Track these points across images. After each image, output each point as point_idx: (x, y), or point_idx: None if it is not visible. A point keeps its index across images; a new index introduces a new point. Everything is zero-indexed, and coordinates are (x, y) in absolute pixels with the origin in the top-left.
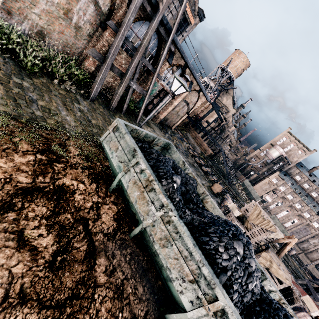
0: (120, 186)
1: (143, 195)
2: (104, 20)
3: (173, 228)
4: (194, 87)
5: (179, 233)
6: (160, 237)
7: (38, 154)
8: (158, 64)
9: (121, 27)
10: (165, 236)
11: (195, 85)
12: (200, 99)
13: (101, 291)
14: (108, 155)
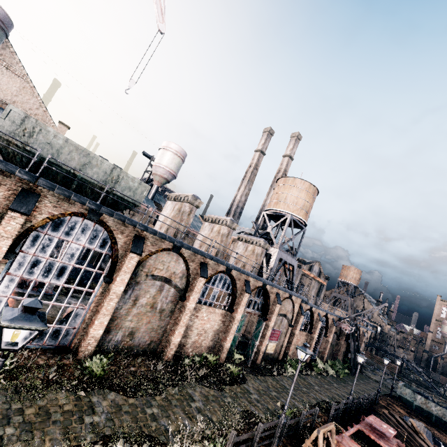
0: (414, 407)
1: (427, 405)
2: (338, 337)
3: (442, 410)
4: (364, 331)
5: (445, 411)
6: (441, 415)
7: (393, 404)
8: (358, 339)
9: (351, 340)
10: (442, 414)
11: (364, 330)
12: (368, 333)
13: (442, 432)
14: (404, 397)
